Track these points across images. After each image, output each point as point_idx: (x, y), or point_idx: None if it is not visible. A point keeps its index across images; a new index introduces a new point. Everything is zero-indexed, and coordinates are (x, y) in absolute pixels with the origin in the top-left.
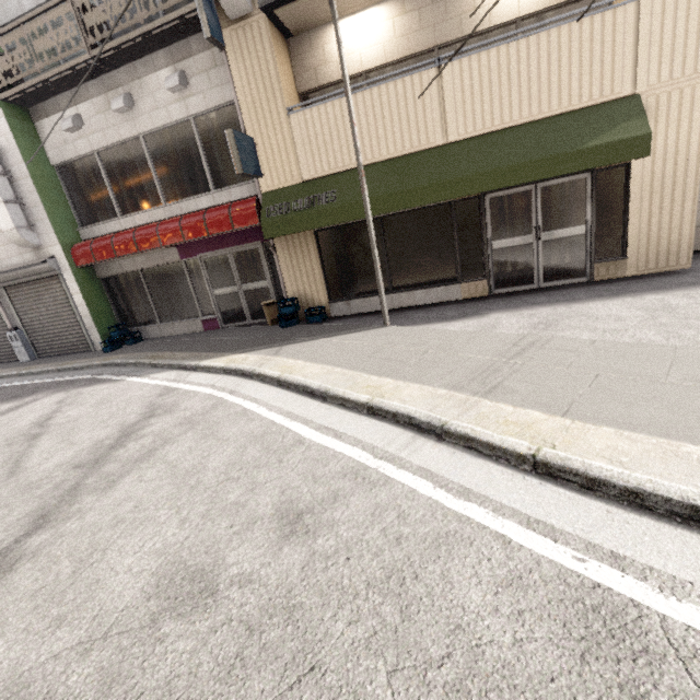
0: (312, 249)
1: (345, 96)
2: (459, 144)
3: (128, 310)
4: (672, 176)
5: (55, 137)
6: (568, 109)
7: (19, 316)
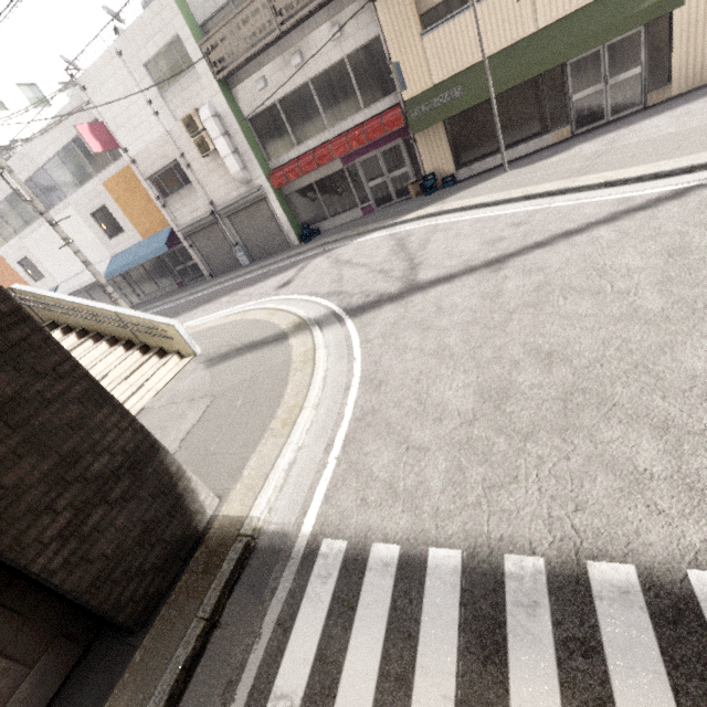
0: (442, 135)
1: (462, 14)
2: (547, 29)
3: (306, 214)
4: (703, 13)
5: (246, 97)
6: None
7: (238, 235)
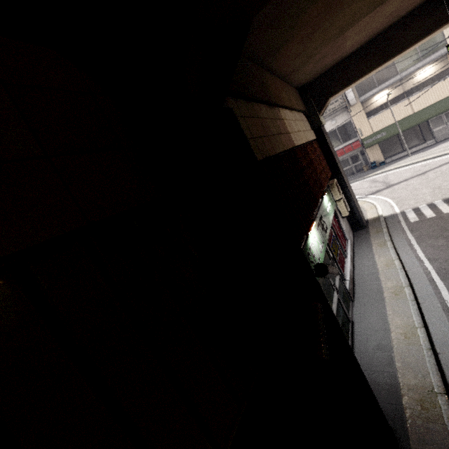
0: (377, 148)
1: (383, 112)
2: (418, 112)
3: None
4: None
5: None
6: (446, 97)
7: None
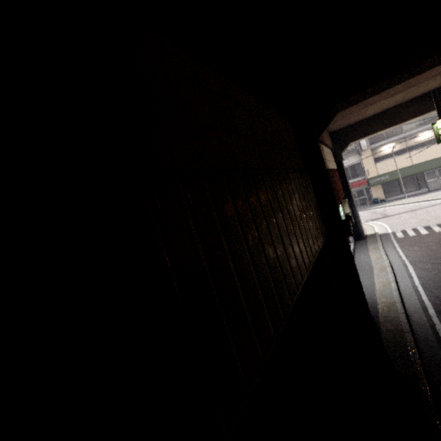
0: (380, 188)
1: (388, 160)
2: (416, 165)
3: None
4: None
5: None
6: (439, 157)
7: None
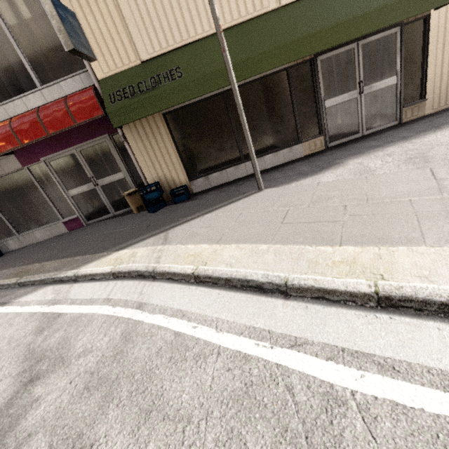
0: (164, 133)
1: None
2: (292, 7)
3: None
4: None
5: None
6: None
7: None
